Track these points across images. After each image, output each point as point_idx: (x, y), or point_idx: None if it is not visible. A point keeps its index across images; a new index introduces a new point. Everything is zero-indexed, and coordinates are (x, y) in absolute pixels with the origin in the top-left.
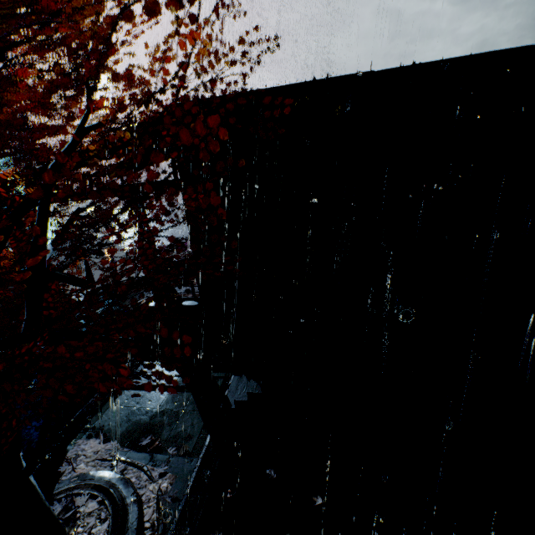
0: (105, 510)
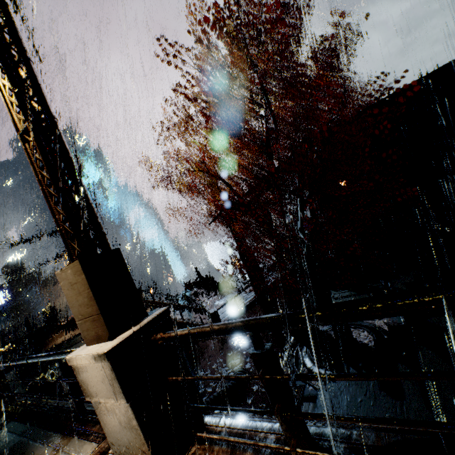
0: (360, 329)
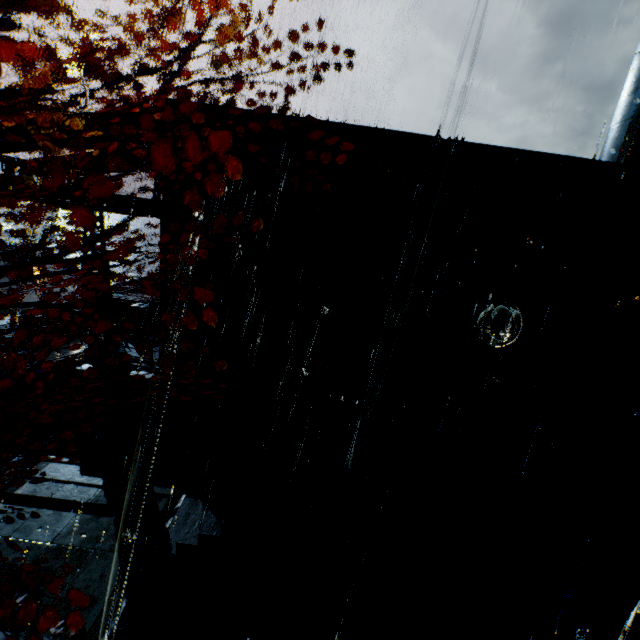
0: None
